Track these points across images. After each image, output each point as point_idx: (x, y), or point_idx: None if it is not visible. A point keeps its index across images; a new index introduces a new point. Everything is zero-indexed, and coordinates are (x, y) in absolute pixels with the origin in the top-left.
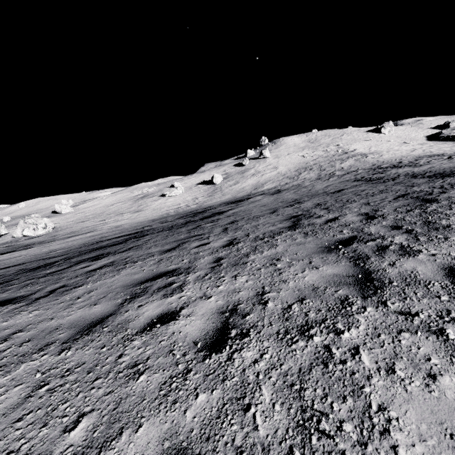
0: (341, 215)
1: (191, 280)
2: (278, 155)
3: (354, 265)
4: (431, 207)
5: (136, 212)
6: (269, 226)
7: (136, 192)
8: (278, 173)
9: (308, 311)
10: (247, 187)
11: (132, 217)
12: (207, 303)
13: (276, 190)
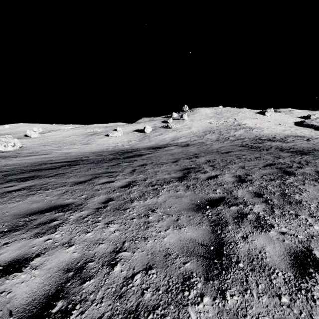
0: (221, 173)
1: (71, 220)
2: (193, 119)
3: (212, 231)
4: (289, 179)
5: (85, 145)
6: (165, 174)
7: (88, 130)
8: (191, 131)
9: (146, 287)
10: (167, 138)
11: (81, 147)
12: (64, 253)
13: (186, 143)
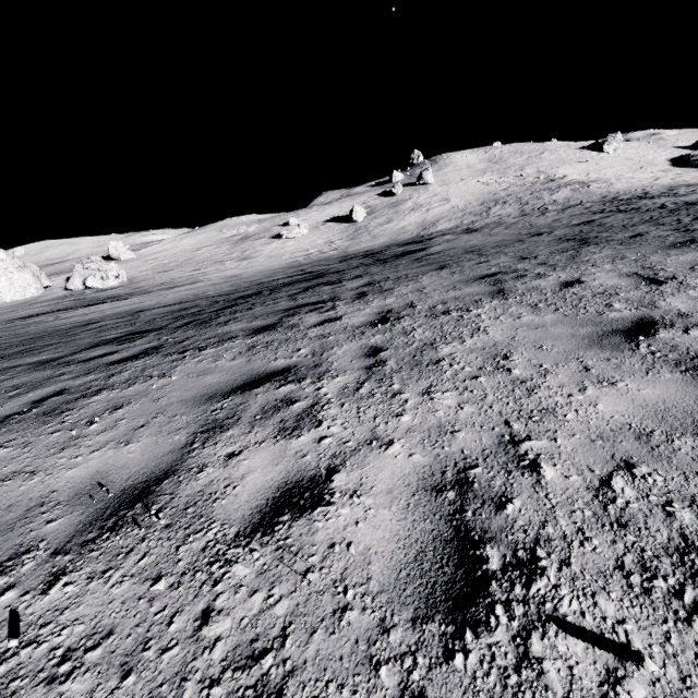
0: (640, 233)
1: (543, 272)
2: (445, 180)
3: None
4: None
5: (244, 260)
6: (547, 247)
7: (228, 231)
8: (452, 207)
9: None
10: (409, 227)
11: (241, 266)
12: (599, 275)
13: (465, 229)
